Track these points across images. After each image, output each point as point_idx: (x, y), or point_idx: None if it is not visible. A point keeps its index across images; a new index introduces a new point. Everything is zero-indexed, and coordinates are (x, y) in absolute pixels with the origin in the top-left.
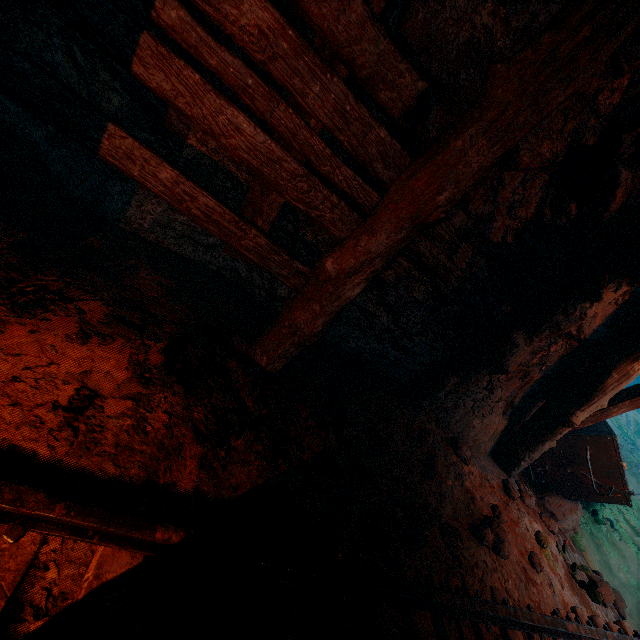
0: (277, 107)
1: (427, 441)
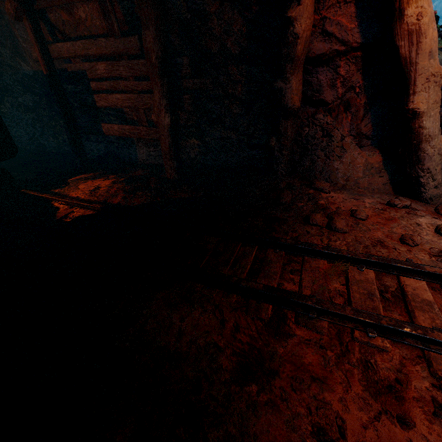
0: (120, 84)
1: (279, 186)
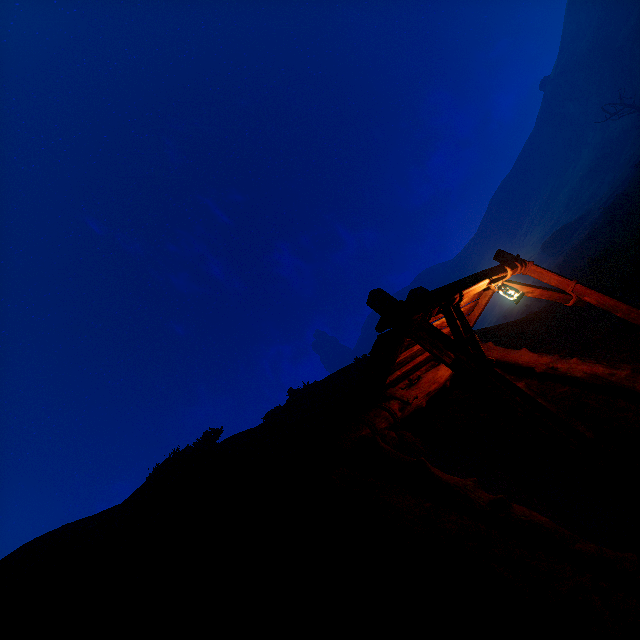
0: None
1: None
